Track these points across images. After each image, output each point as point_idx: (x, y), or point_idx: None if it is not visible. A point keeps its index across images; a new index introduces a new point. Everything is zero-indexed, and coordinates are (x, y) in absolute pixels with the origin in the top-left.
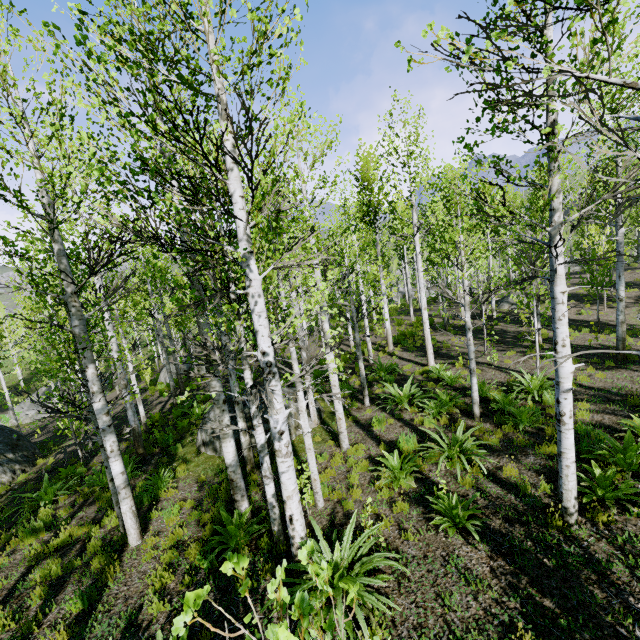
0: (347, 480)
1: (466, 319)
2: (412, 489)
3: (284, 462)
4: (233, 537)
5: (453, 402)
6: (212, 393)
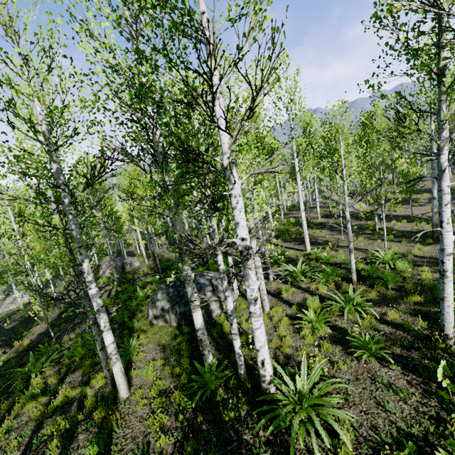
0: (276, 333)
1: (346, 214)
2: (327, 334)
3: (258, 320)
4: (207, 382)
5: (335, 273)
6: (191, 274)
